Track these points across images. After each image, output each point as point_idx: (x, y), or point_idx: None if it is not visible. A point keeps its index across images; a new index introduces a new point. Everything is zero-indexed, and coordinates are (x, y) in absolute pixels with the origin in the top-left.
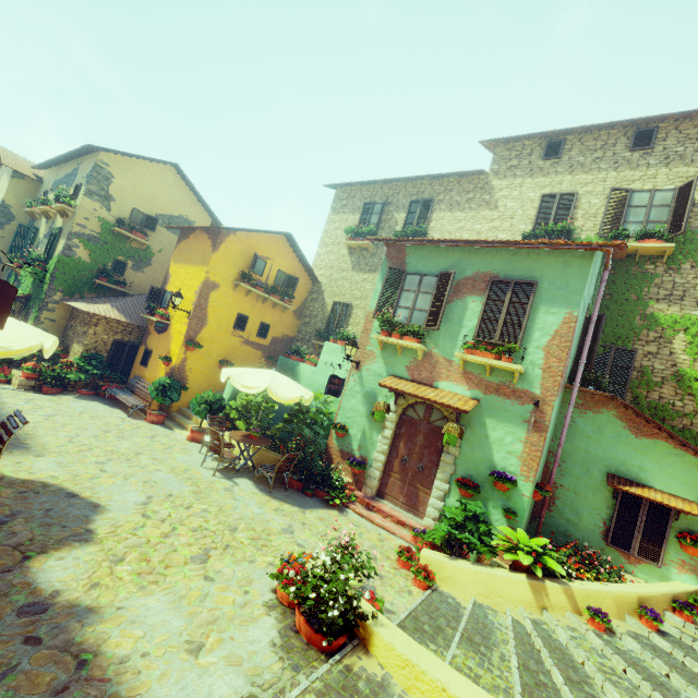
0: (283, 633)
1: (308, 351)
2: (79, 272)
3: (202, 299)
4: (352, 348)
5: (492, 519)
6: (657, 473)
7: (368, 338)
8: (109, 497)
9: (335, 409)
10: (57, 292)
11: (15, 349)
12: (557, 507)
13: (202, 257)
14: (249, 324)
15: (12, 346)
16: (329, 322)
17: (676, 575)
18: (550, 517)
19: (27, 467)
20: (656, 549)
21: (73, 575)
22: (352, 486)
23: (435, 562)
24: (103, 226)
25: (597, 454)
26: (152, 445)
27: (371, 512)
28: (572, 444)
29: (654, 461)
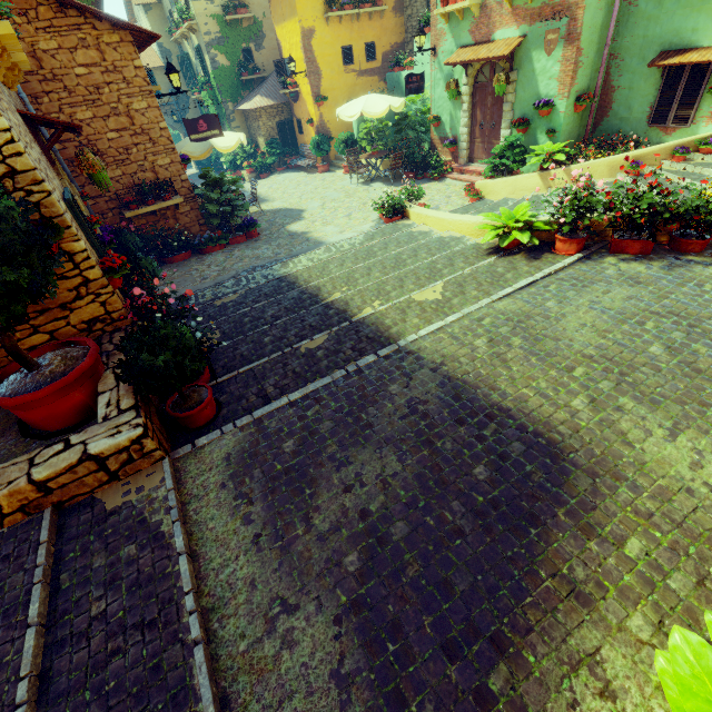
0: (376, 224)
1: (405, 56)
2: (229, 78)
3: (308, 53)
4: (419, 38)
5: (540, 144)
6: (708, 28)
7: (436, 16)
8: (307, 207)
9: (430, 105)
10: (228, 104)
11: (233, 146)
12: (613, 111)
13: (290, 8)
14: (355, 54)
15: (231, 145)
16: (428, 1)
17: (703, 128)
18: (606, 123)
19: (271, 206)
20: (688, 112)
21: (300, 227)
22: (452, 163)
23: (483, 185)
24: (218, 23)
25: (653, 35)
26: (323, 183)
27: (463, 175)
28: (631, 36)
29: (709, 14)
